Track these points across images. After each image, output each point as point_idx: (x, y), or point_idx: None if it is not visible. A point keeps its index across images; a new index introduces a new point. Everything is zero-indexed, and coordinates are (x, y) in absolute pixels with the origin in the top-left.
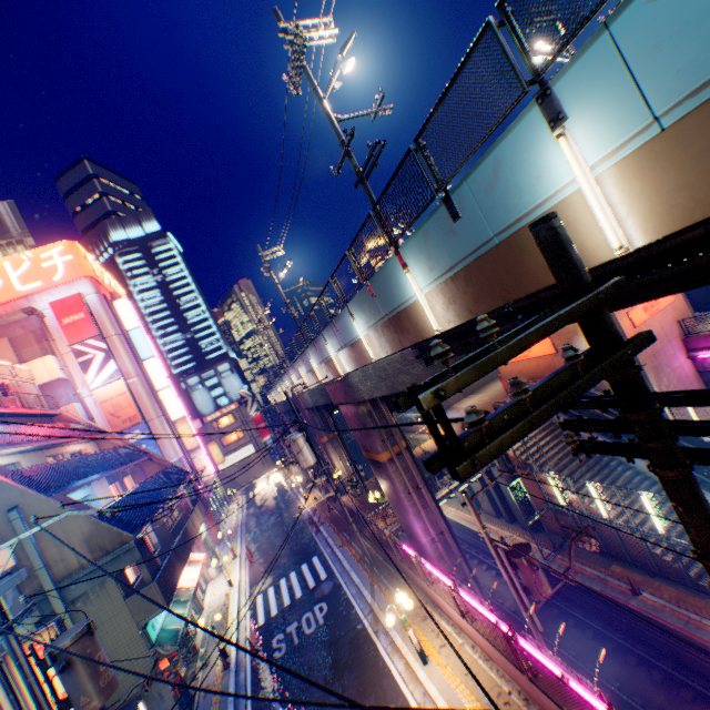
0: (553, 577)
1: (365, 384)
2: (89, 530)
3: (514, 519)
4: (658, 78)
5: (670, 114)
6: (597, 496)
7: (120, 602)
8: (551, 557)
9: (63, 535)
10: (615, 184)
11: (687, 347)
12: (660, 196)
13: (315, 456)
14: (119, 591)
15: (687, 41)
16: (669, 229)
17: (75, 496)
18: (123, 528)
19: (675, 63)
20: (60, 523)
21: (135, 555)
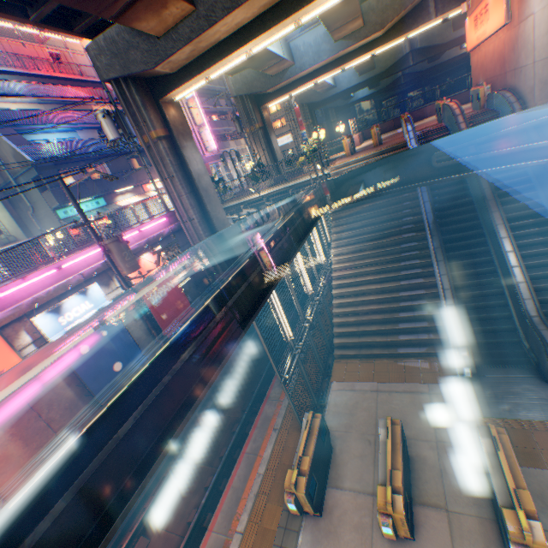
0: None
1: (101, 61)
2: (14, 153)
3: None
4: None
5: None
6: (315, 241)
7: (41, 195)
8: None
9: (6, 152)
10: None
11: None
12: None
13: (125, 135)
14: (38, 189)
15: None
16: None
17: (55, 136)
18: (33, 157)
19: None
20: (2, 145)
21: (36, 173)
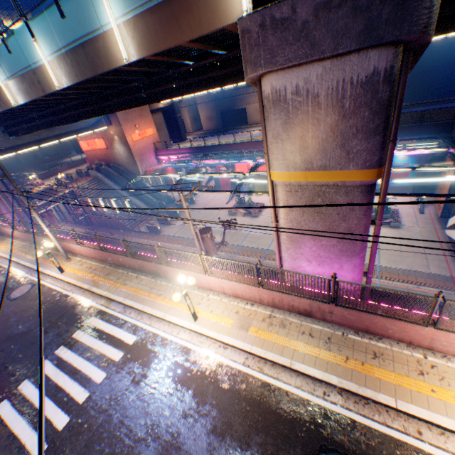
0: (91, 239)
1: None
2: None
3: (83, 223)
4: (6, 69)
5: (11, 78)
6: (104, 204)
7: None
8: (92, 232)
9: None
10: (9, 88)
11: (156, 155)
12: (17, 95)
13: None
14: None
15: (7, 66)
16: (21, 104)
17: None
18: None
19: (7, 69)
20: None
21: None
